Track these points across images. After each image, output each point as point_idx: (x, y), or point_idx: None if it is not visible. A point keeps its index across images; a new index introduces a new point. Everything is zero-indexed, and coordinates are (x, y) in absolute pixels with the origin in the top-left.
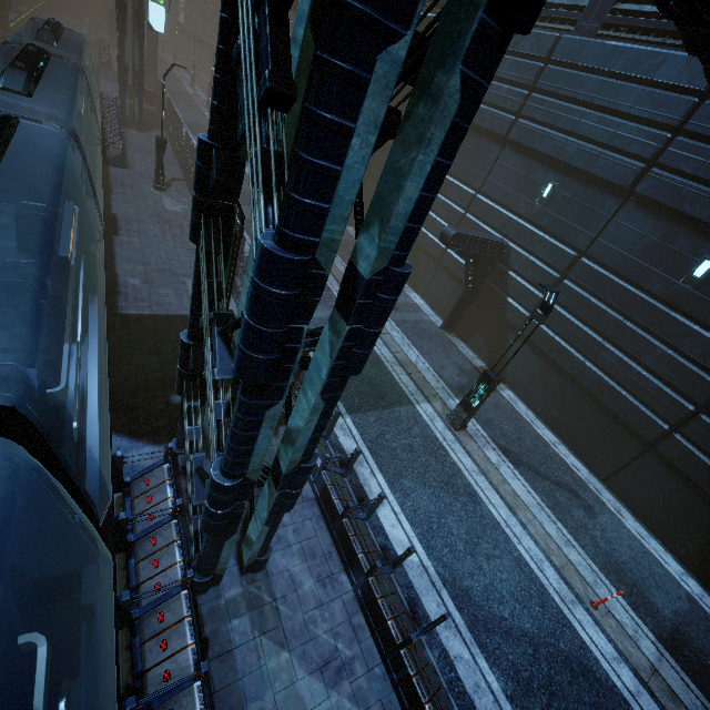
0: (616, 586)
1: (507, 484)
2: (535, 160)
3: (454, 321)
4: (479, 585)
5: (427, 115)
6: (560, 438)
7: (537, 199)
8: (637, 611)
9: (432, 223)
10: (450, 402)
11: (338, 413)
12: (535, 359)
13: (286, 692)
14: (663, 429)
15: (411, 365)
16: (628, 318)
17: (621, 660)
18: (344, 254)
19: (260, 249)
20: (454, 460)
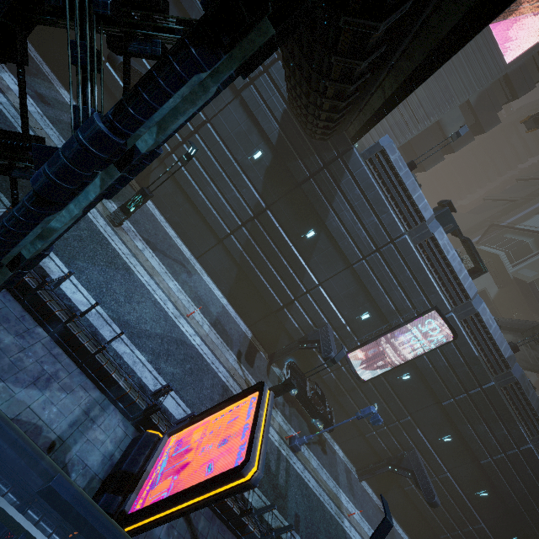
0: (197, 306)
1: (149, 262)
2: None
3: None
4: (134, 317)
5: (199, 94)
6: (178, 235)
7: None
8: (204, 315)
9: None
10: (109, 205)
11: None
12: (170, 183)
13: (8, 403)
14: (228, 233)
15: None
16: (224, 171)
17: (197, 335)
18: None
19: (97, 128)
20: (114, 248)
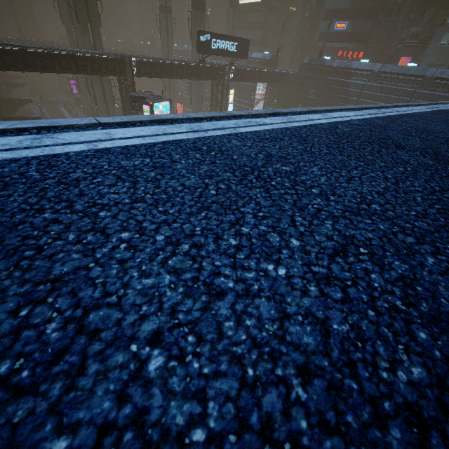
0: None
1: None
2: None
3: None
4: None
5: None
6: None
7: None
8: None
9: None
10: None
11: None
12: None
13: None
14: None
15: None
16: None
17: None
18: None
19: None
20: None
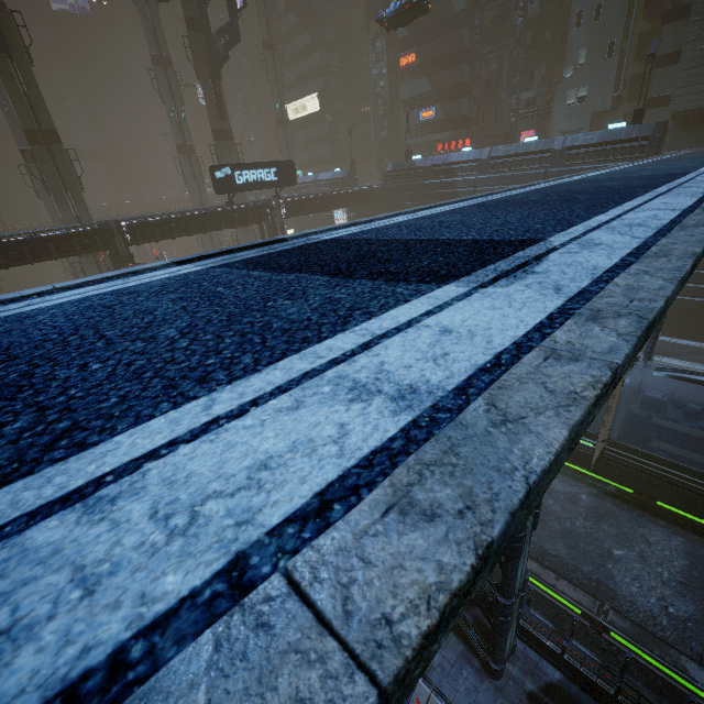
0: None
1: (671, 364)
2: None
3: None
4: (702, 395)
5: None
6: (669, 336)
7: None
8: None
9: None
10: None
11: None
12: None
13: None
14: None
15: None
16: None
17: None
18: None
19: None
20: None
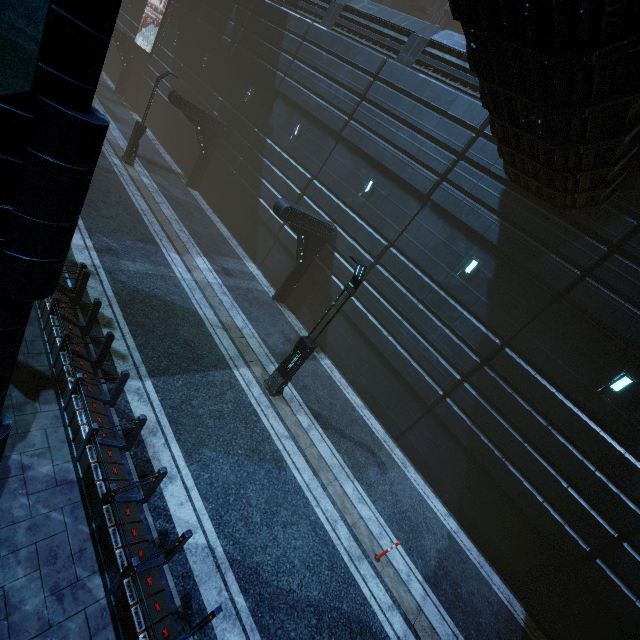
0: (397, 535)
1: (314, 447)
2: (361, 159)
3: (285, 292)
4: (271, 558)
5: None
6: (366, 403)
7: (361, 192)
8: (411, 556)
9: (273, 199)
10: (271, 368)
11: (126, 374)
12: (350, 333)
13: None
14: (440, 395)
15: (236, 330)
16: (421, 302)
17: (395, 608)
18: (183, 214)
19: None
20: (265, 426)
